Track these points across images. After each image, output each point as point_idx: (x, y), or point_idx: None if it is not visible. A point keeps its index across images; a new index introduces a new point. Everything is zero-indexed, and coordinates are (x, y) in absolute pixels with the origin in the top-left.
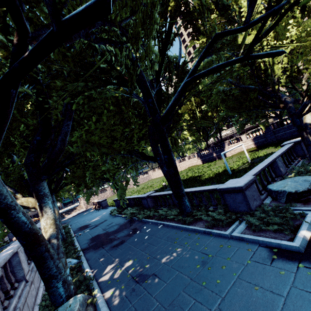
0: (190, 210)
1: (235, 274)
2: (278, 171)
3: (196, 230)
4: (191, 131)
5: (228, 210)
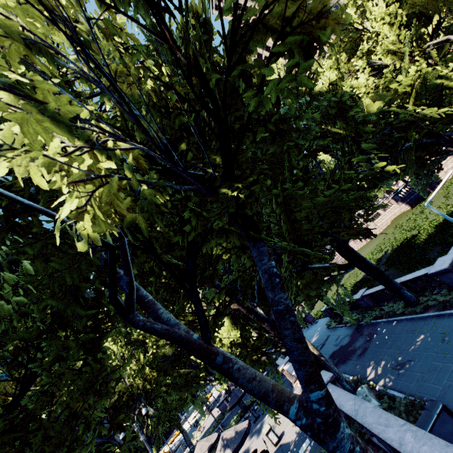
0: (415, 299)
1: None
2: None
3: (429, 316)
4: None
5: (451, 288)
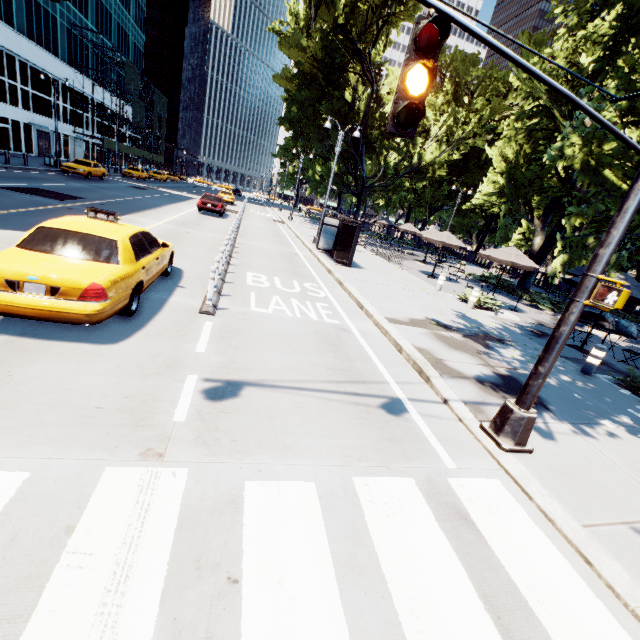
0: None
1: None
2: None
3: None
4: None
5: None
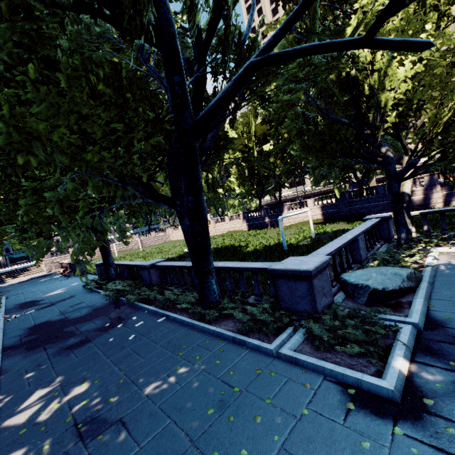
0: (217, 299)
1: (278, 439)
2: (357, 255)
3: (221, 334)
4: (241, 179)
5: (278, 306)
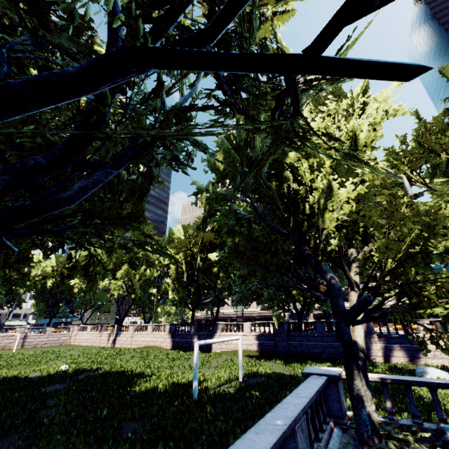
0: None
1: None
2: None
3: None
4: (178, 283)
5: None
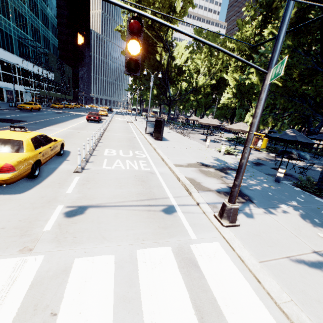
0: None
1: None
2: None
3: None
4: None
5: None
